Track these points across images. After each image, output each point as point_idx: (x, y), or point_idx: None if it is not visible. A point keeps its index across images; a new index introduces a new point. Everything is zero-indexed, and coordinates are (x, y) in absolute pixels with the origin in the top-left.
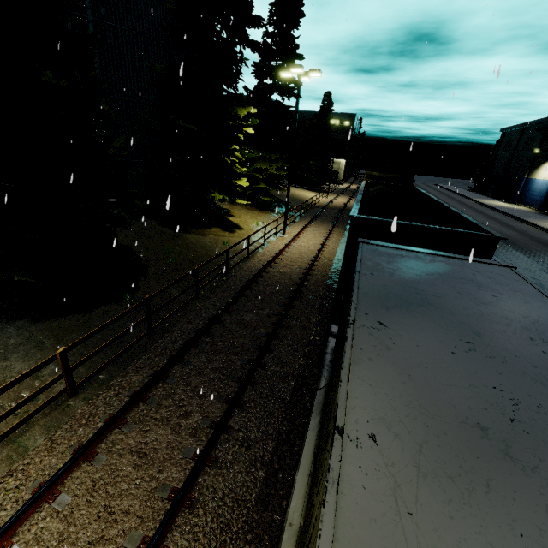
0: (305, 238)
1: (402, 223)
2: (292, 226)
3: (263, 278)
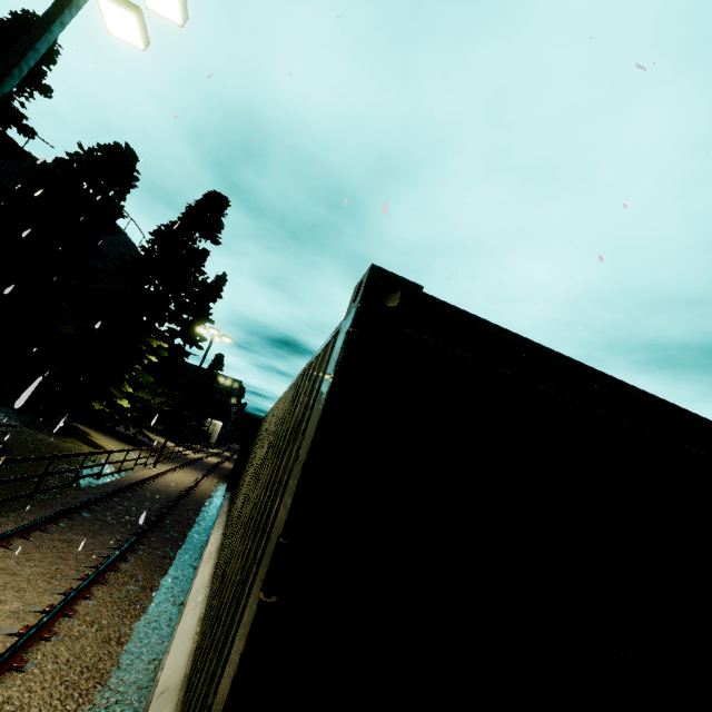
0: (179, 474)
1: None
2: (161, 465)
3: (141, 488)
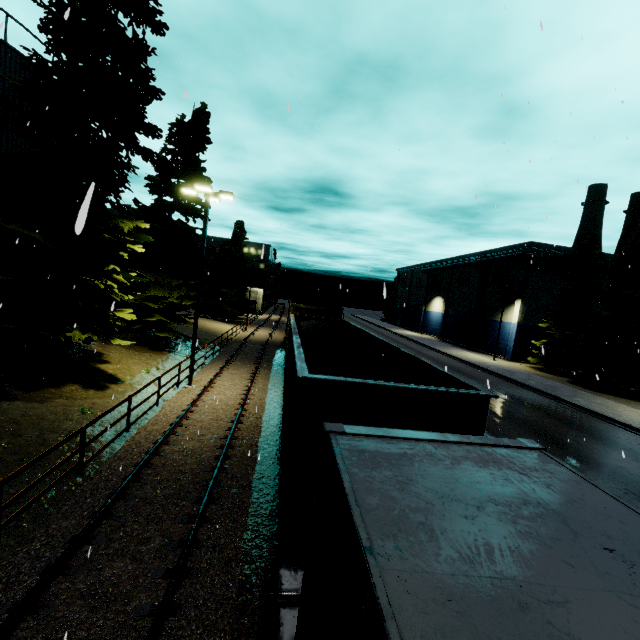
0: (221, 387)
1: (375, 384)
2: (202, 370)
3: (152, 468)
